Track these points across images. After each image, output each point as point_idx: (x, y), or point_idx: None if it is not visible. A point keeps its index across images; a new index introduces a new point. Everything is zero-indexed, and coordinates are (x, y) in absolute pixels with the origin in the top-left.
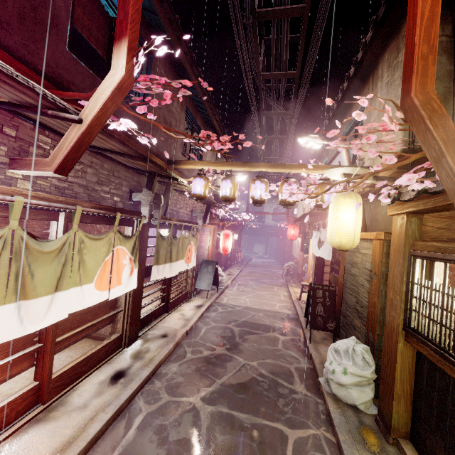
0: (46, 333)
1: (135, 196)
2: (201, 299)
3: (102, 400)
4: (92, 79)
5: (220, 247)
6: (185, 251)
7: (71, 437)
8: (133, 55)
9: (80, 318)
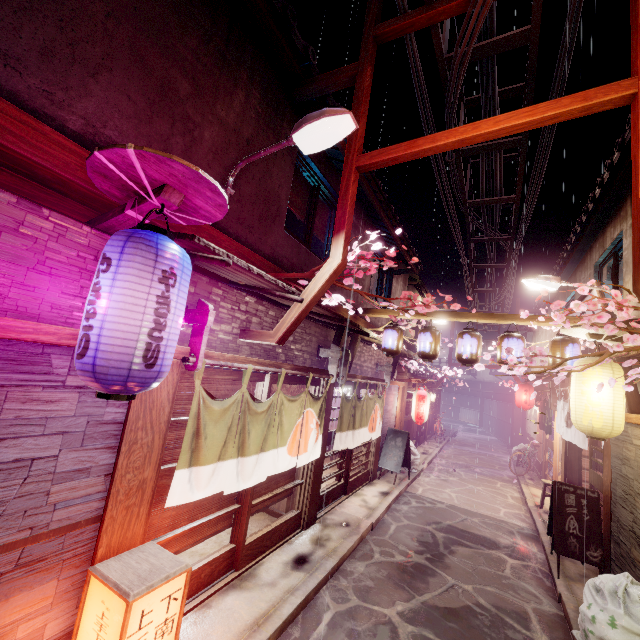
0: (245, 494)
1: (323, 352)
2: (387, 484)
3: (289, 582)
4: (298, 248)
5: (412, 413)
6: (370, 416)
7: (267, 611)
8: (347, 243)
9: (268, 483)
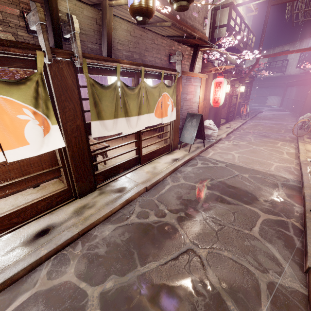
0: None
1: (29, 21)
2: (183, 152)
3: (3, 262)
4: None
5: (211, 99)
6: (154, 103)
7: None
8: None
9: None
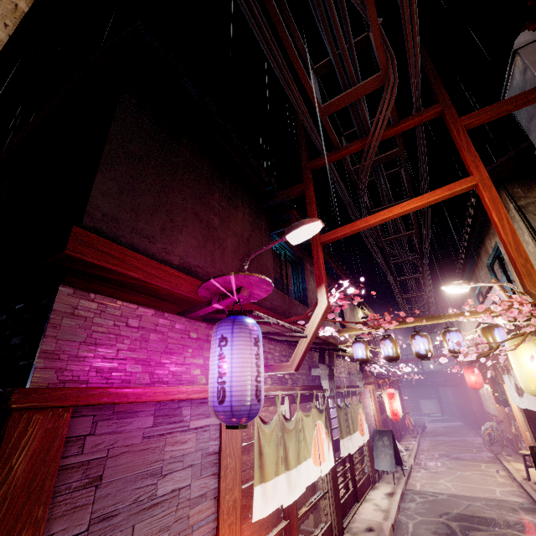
0: (290, 508)
1: (314, 372)
2: (388, 485)
3: None
4: (284, 297)
5: (388, 411)
6: (357, 420)
7: None
8: (327, 291)
9: (301, 497)
